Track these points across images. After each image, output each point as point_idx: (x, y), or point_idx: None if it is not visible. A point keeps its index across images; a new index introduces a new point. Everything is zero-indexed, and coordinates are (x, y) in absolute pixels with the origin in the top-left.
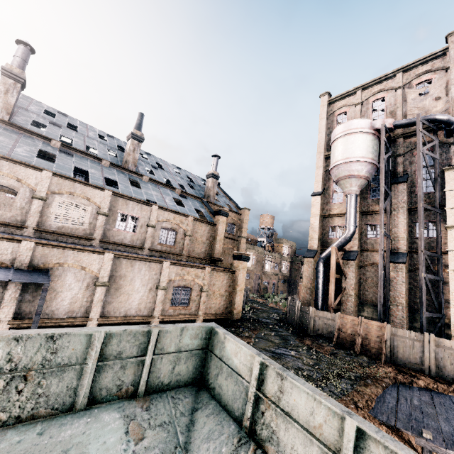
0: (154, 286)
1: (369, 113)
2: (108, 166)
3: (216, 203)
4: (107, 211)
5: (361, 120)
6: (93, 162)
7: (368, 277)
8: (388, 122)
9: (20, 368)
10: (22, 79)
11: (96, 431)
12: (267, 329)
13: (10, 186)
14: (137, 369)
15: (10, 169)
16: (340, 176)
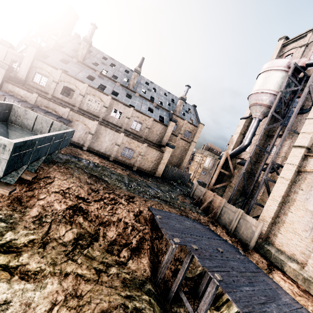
0: (114, 143)
1: (309, 53)
2: (119, 85)
3: (179, 116)
4: (108, 106)
5: (280, 60)
6: (112, 83)
7: (252, 181)
8: (302, 61)
9: (19, 114)
10: (89, 42)
11: (30, 135)
12: (170, 187)
13: (73, 89)
14: (46, 130)
15: (74, 82)
16: (250, 103)
